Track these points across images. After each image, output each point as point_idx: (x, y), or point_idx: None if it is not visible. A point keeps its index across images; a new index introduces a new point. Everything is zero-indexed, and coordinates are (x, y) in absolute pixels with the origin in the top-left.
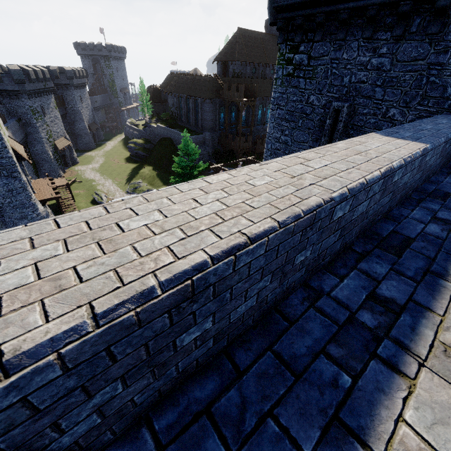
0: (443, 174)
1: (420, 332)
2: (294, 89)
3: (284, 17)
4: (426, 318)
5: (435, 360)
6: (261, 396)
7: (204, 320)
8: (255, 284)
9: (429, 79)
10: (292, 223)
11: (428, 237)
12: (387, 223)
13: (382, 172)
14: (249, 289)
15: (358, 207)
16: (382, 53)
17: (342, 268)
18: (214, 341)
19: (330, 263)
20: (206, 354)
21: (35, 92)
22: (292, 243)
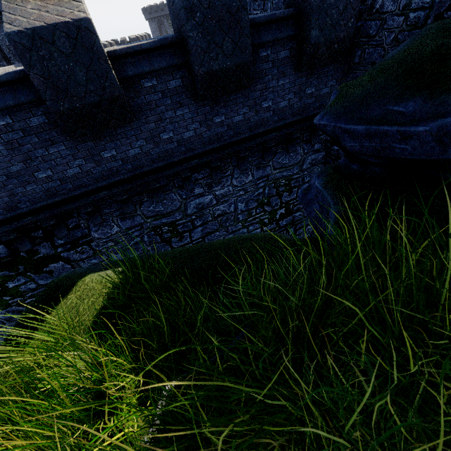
0: None
1: None
2: None
3: None
4: None
5: None
6: None
7: None
8: None
9: None
10: None
11: None
12: None
13: None
14: None
15: None
16: None
17: None
18: None
19: None
20: None
21: None
22: None
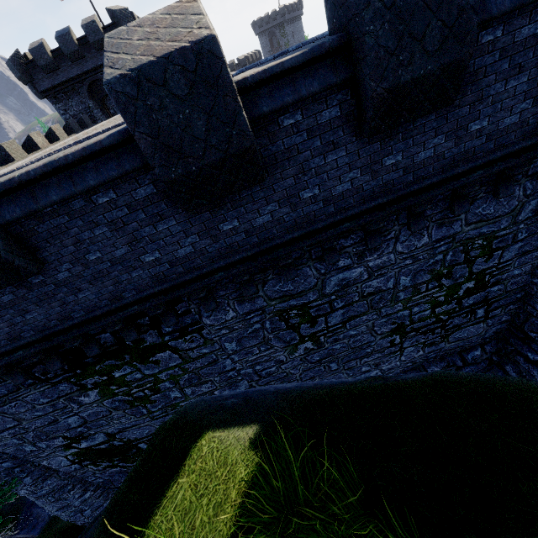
0: None
1: None
2: None
3: None
4: None
5: None
6: None
7: None
8: None
9: None
10: (107, 130)
11: None
12: None
13: None
14: None
15: None
16: None
17: None
18: None
19: None
20: None
21: None
22: None
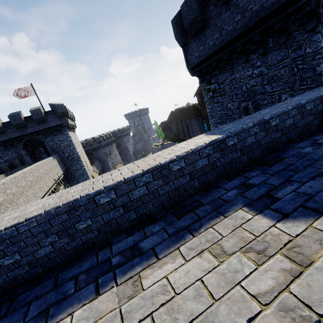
0: (305, 139)
1: (136, 269)
2: (217, 104)
3: (197, 71)
4: (150, 260)
5: (127, 286)
6: (35, 295)
7: (12, 254)
8: (43, 239)
9: (298, 68)
10: (53, 210)
11: (219, 201)
12: (199, 194)
13: (144, 170)
14: (40, 241)
15: (131, 192)
16: (258, 66)
17: (139, 229)
18: (30, 267)
19: (135, 227)
20: (27, 273)
21: (106, 145)
22: (62, 219)
